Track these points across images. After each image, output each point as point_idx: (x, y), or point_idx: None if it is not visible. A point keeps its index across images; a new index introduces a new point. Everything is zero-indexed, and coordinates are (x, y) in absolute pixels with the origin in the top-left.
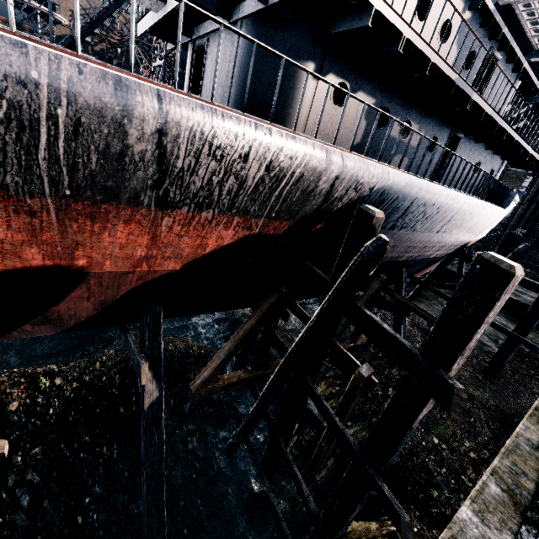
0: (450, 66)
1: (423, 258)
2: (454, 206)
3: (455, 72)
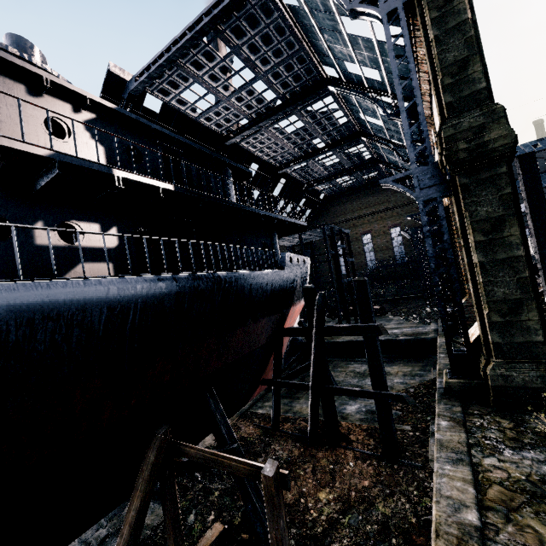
0: (14, 139)
1: (221, 365)
2: (154, 295)
3: (39, 147)
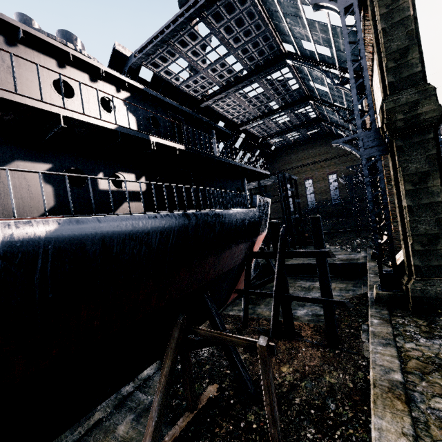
0: (96, 118)
1: (215, 276)
2: (184, 225)
3: (109, 123)
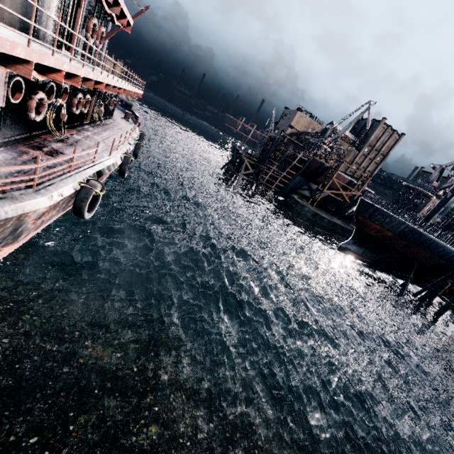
0: None
1: None
2: None
3: None
